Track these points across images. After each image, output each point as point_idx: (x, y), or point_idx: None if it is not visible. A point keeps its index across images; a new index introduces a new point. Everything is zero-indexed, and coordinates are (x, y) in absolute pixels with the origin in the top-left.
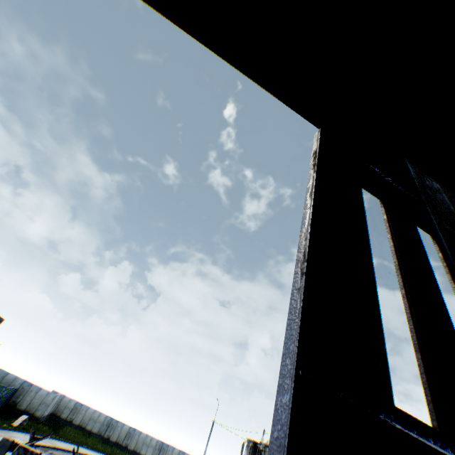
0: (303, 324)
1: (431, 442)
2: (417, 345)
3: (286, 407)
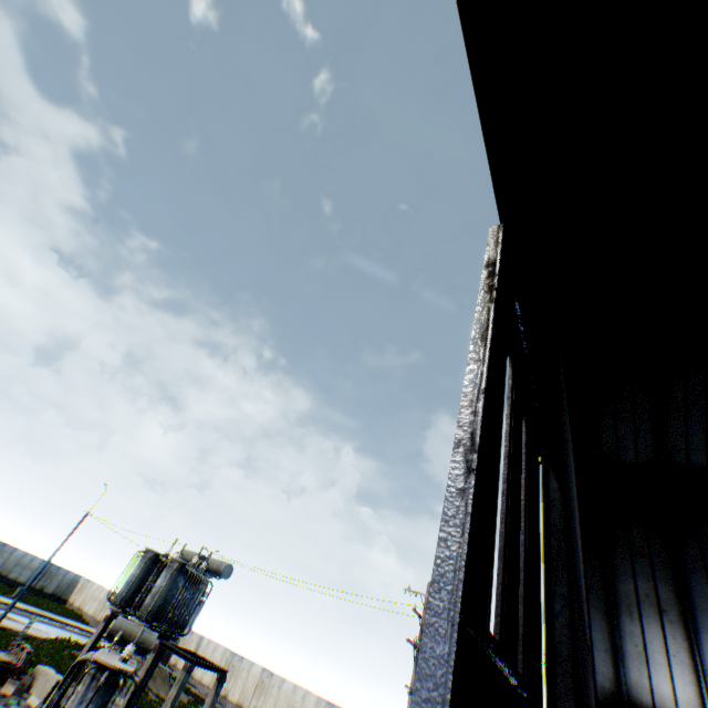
0: (468, 548)
1: (502, 663)
2: (503, 553)
3: (445, 662)
